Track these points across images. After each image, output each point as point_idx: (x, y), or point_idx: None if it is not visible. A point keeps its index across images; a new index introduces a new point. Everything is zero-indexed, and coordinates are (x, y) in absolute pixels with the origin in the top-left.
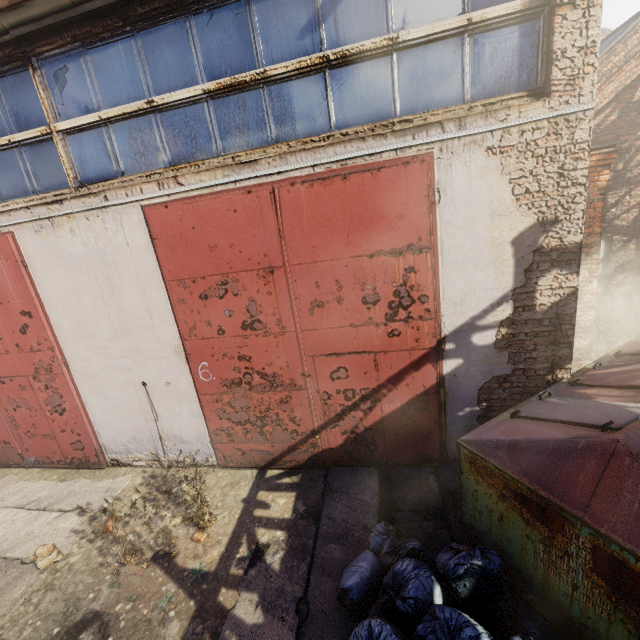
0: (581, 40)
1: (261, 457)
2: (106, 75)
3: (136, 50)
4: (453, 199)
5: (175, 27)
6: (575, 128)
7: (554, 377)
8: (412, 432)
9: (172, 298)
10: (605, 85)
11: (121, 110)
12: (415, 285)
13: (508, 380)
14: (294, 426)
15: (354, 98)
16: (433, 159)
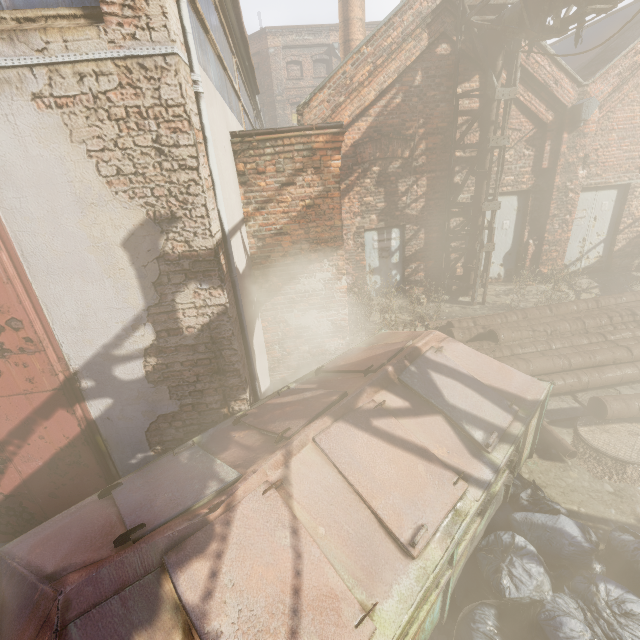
0: None
1: None
2: None
3: None
4: (9, 174)
5: None
6: (159, 81)
7: (231, 410)
8: (74, 491)
9: None
10: (388, 62)
11: None
12: None
13: (178, 418)
14: None
15: None
16: None
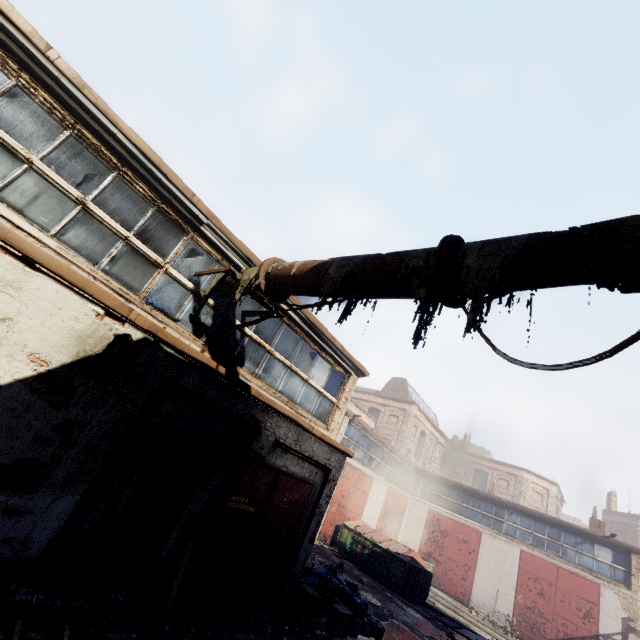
0: (636, 583)
1: (528, 638)
2: (523, 521)
3: (533, 522)
4: (605, 598)
5: (544, 524)
6: (636, 600)
7: None
8: None
9: (519, 573)
10: None
11: (524, 529)
12: (592, 613)
13: None
14: (544, 634)
15: (583, 561)
16: (600, 585)
